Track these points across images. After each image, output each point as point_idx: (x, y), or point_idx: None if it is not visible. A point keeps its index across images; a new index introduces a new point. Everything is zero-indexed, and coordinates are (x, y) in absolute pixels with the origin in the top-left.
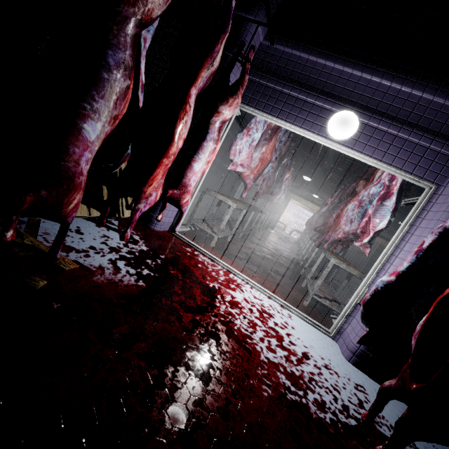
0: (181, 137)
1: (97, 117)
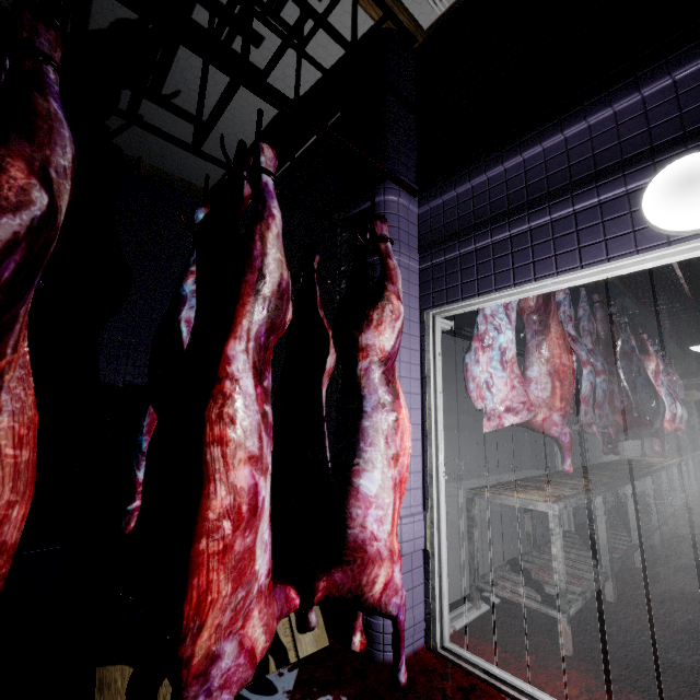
0: (245, 462)
1: None
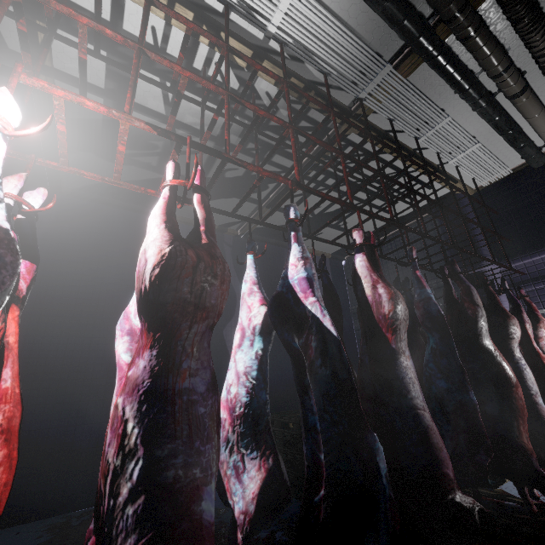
0: None
1: (539, 395)
